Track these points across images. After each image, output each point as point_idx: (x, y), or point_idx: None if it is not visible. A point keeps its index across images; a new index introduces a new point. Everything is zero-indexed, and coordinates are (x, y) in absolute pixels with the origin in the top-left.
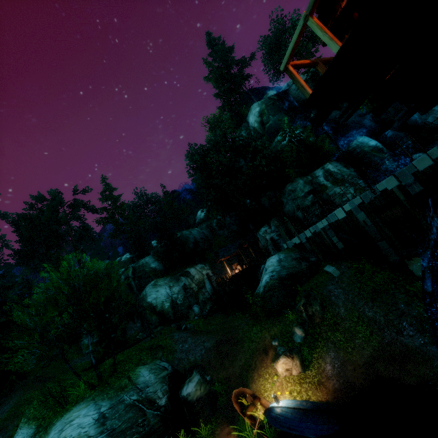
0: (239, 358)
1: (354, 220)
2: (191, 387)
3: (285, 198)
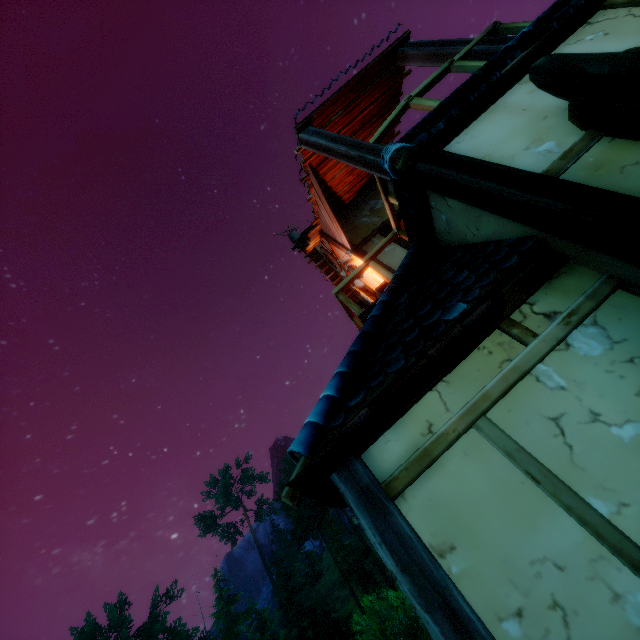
0: None
1: None
2: None
3: None
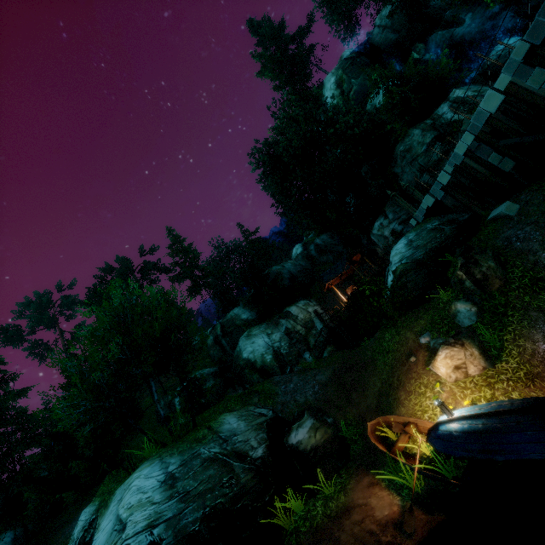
0: (372, 384)
1: (522, 98)
2: (302, 432)
3: (397, 166)
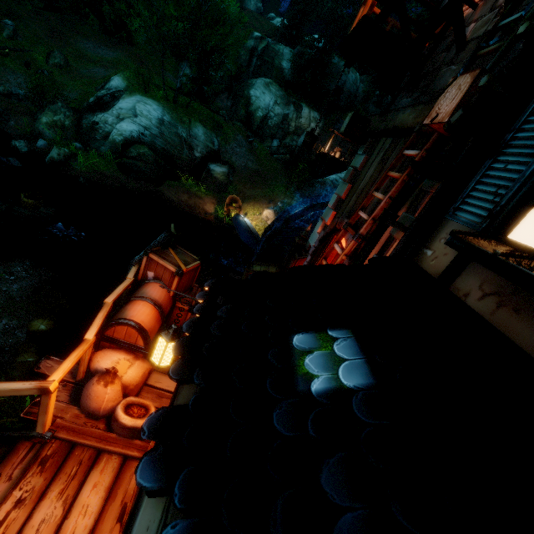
0: (256, 191)
1: None
2: (217, 169)
3: None
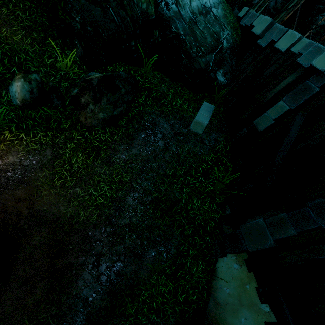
0: None
1: None
2: None
3: None
